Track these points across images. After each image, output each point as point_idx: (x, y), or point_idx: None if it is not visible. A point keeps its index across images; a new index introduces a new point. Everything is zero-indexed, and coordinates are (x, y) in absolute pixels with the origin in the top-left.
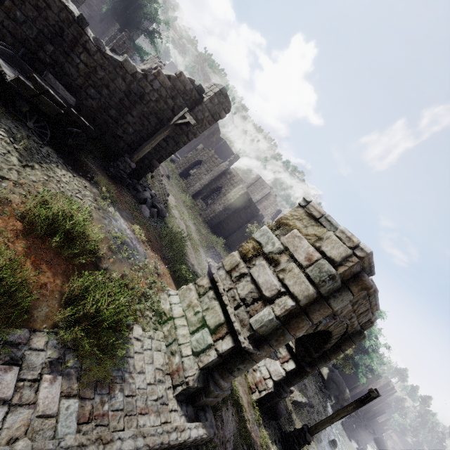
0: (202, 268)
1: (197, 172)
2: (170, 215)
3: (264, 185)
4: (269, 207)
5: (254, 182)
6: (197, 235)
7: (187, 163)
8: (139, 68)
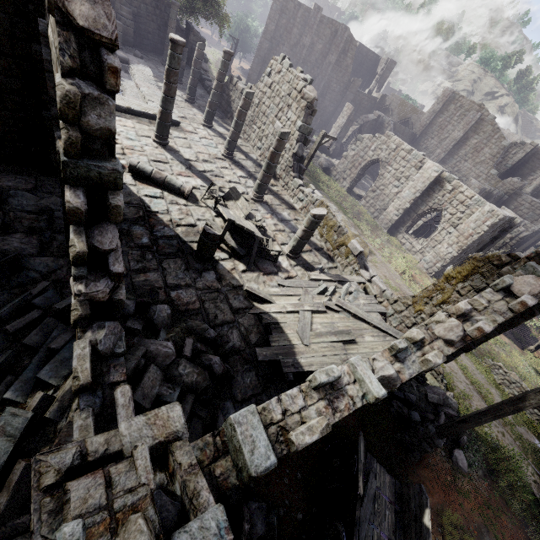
0: (534, 459)
1: (378, 184)
2: (450, 385)
3: (464, 105)
4: (485, 146)
5: (442, 106)
6: (468, 357)
7: (353, 169)
8: (436, 335)
